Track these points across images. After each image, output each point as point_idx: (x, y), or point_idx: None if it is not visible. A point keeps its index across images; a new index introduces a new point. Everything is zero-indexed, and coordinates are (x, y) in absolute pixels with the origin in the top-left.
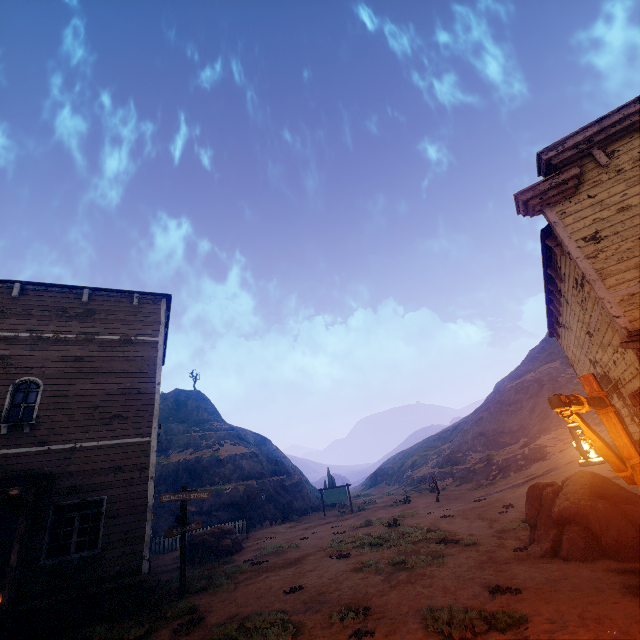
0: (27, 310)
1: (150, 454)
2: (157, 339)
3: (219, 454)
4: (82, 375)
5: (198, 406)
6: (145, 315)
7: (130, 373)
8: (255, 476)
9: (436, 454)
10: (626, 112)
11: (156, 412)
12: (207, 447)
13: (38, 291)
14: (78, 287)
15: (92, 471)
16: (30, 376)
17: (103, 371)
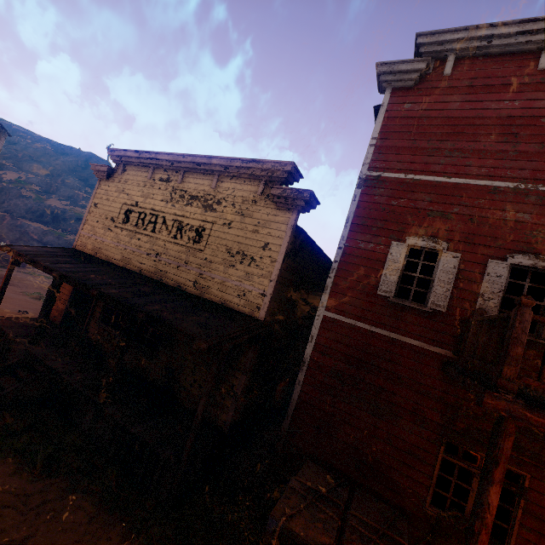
0: None
1: None
2: None
3: (82, 215)
4: None
5: None
6: None
7: None
8: None
9: None
10: (131, 154)
11: None
12: (82, 207)
13: None
14: None
15: None
16: None
17: None
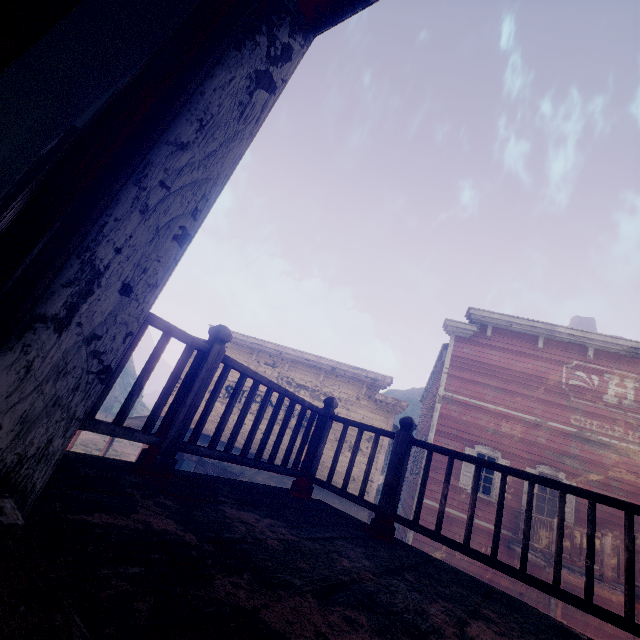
0: None
1: None
2: None
3: None
4: None
5: None
6: None
7: None
8: None
9: None
10: (237, 336)
11: None
12: None
13: None
14: None
15: None
16: None
17: None
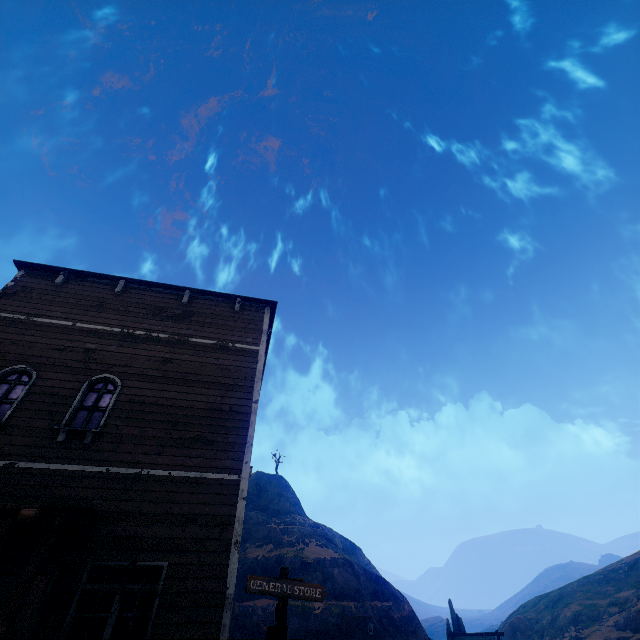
0: (125, 306)
1: (237, 501)
2: (257, 348)
3: (304, 555)
4: (167, 380)
5: (279, 493)
6: (246, 322)
7: (222, 384)
8: (350, 595)
9: (614, 605)
10: None
11: (250, 439)
12: (289, 544)
13: (140, 290)
14: (180, 287)
15: (154, 516)
16: (109, 374)
17: (191, 378)
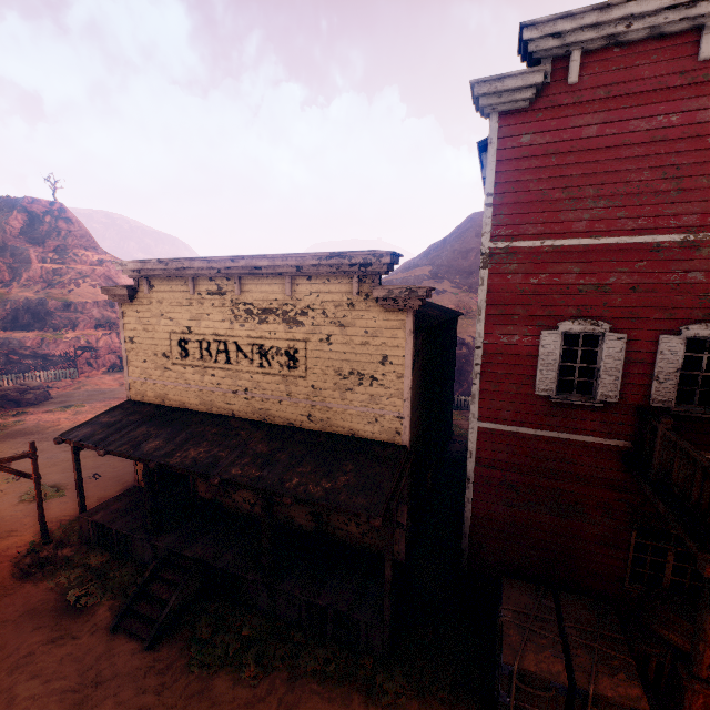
0: None
1: None
2: None
3: (68, 299)
4: None
5: (59, 226)
6: None
7: None
8: (106, 326)
9: None
10: (153, 266)
11: None
12: (59, 286)
13: None
14: None
15: None
16: None
17: None
